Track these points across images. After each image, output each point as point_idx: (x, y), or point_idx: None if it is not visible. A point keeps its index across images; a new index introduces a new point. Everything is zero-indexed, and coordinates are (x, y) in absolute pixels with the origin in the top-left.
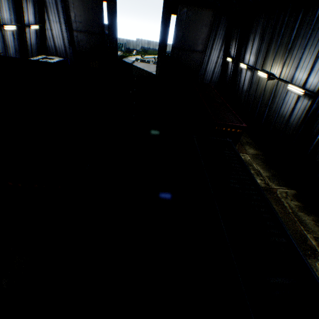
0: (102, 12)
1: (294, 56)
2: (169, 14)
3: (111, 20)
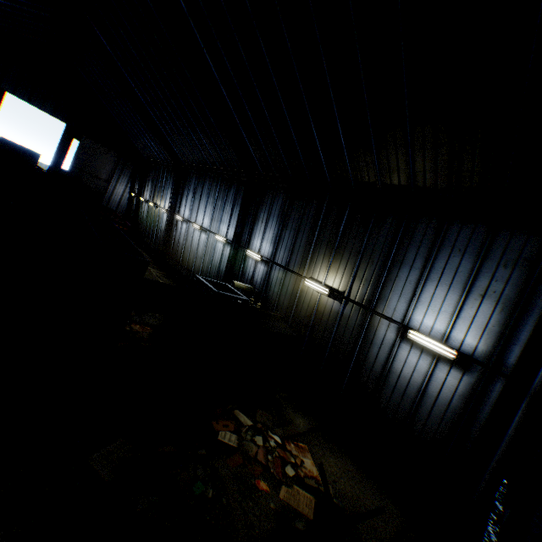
0: None
1: (165, 193)
2: (72, 137)
3: None
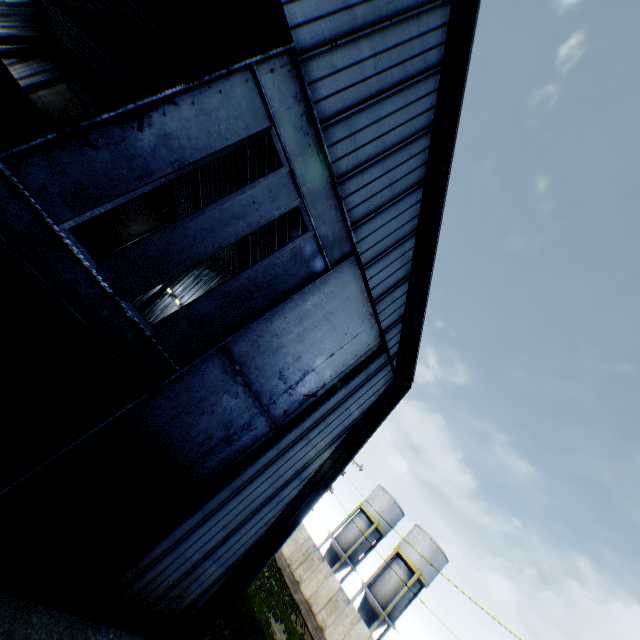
0: None
1: None
2: None
3: None
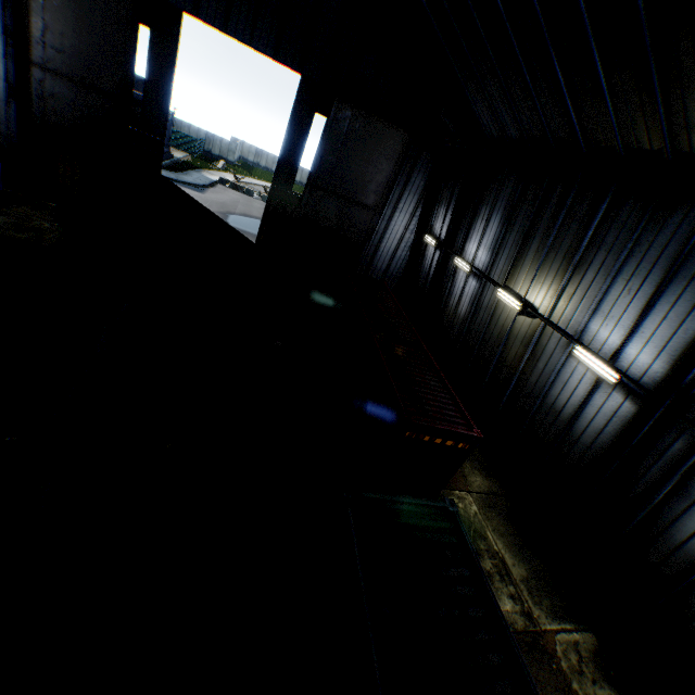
0: (135, 47)
1: (588, 283)
2: (311, 110)
3: (159, 74)
